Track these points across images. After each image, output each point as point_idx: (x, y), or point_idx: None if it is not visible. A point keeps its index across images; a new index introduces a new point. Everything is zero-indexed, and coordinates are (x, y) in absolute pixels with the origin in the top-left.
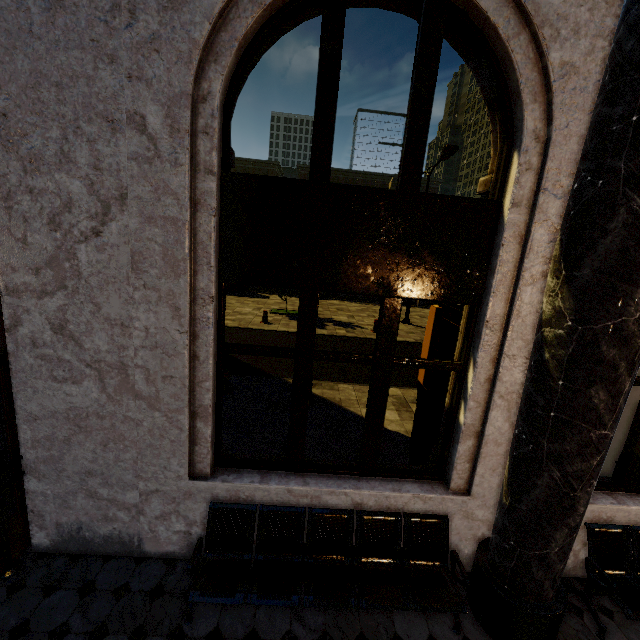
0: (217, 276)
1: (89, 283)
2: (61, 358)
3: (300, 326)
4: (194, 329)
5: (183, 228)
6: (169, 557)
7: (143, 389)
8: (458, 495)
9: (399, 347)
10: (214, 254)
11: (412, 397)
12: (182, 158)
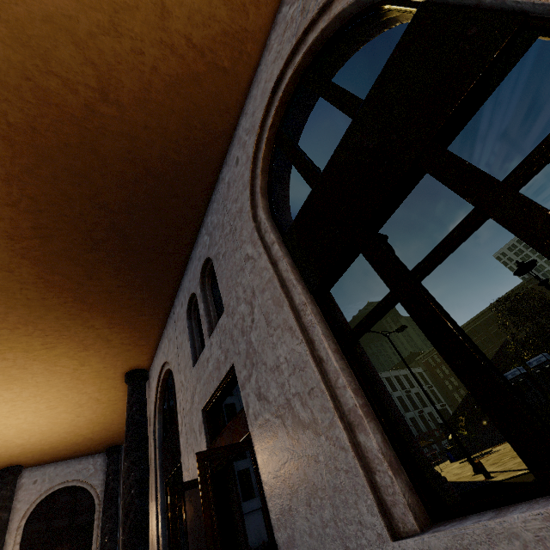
0: (307, 291)
1: (259, 352)
2: (265, 420)
3: (374, 265)
4: (309, 337)
5: (273, 279)
6: None
7: (304, 416)
8: None
9: None
10: (293, 277)
11: None
12: (261, 251)
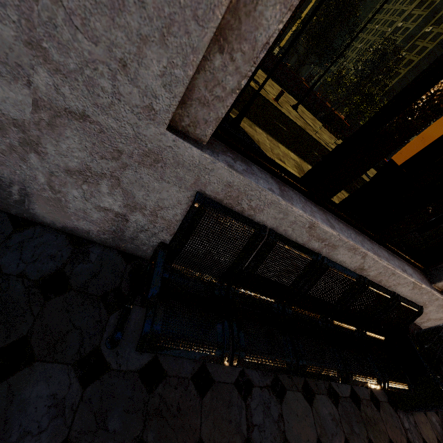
0: None
1: None
2: None
3: None
4: None
5: None
6: (77, 235)
7: None
8: (440, 293)
9: (292, 124)
10: None
11: (306, 169)
12: None
